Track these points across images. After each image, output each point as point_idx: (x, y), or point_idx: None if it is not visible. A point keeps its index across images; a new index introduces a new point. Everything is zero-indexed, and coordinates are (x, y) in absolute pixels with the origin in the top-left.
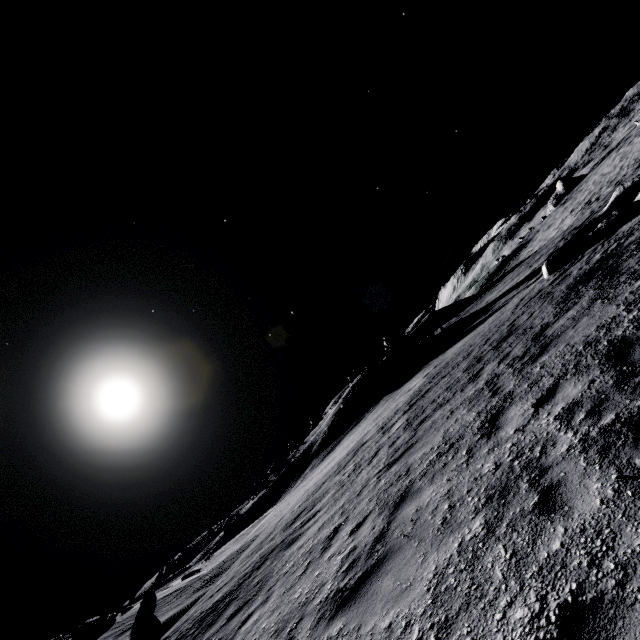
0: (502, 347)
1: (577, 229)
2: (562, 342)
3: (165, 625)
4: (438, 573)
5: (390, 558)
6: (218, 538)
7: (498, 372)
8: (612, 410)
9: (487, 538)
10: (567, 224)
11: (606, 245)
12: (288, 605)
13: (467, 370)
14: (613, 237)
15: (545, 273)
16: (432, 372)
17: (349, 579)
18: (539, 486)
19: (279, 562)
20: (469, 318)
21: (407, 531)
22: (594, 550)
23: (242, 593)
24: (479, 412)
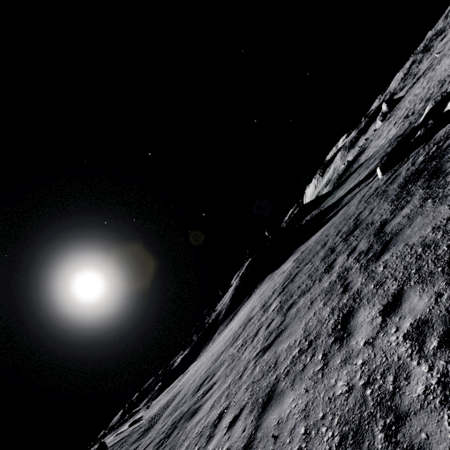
0: (350, 240)
1: (400, 137)
2: (401, 241)
3: None
4: None
5: None
6: (158, 386)
7: (347, 266)
8: None
9: None
10: (392, 134)
11: (427, 148)
12: None
13: (324, 259)
14: (432, 141)
15: (379, 174)
16: (299, 257)
17: None
18: (397, 445)
19: (182, 434)
20: (325, 211)
21: None
22: None
23: None
24: (333, 308)
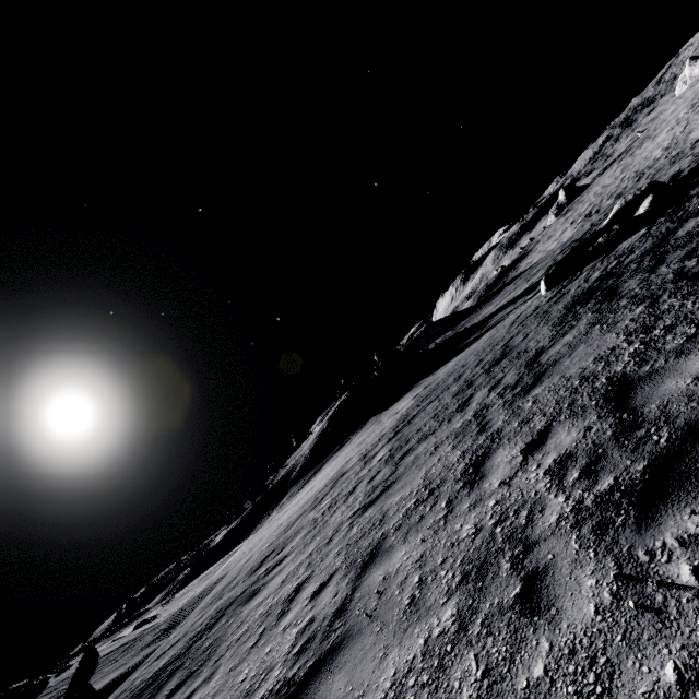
0: (494, 371)
1: (577, 242)
2: (557, 373)
3: (103, 692)
4: (396, 683)
5: (347, 645)
6: (183, 575)
7: (488, 402)
8: (610, 472)
9: (457, 639)
10: (567, 236)
11: (606, 262)
12: (230, 691)
13: (457, 395)
14: (613, 254)
15: (543, 289)
16: (422, 393)
17: (299, 668)
18: (523, 569)
19: (235, 621)
20: (464, 333)
21: (370, 607)
22: (586, 690)
23: (189, 660)
24: (464, 452)
